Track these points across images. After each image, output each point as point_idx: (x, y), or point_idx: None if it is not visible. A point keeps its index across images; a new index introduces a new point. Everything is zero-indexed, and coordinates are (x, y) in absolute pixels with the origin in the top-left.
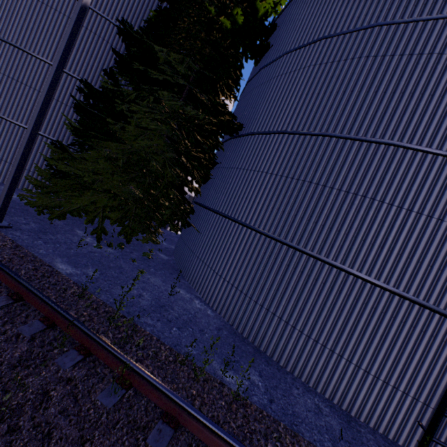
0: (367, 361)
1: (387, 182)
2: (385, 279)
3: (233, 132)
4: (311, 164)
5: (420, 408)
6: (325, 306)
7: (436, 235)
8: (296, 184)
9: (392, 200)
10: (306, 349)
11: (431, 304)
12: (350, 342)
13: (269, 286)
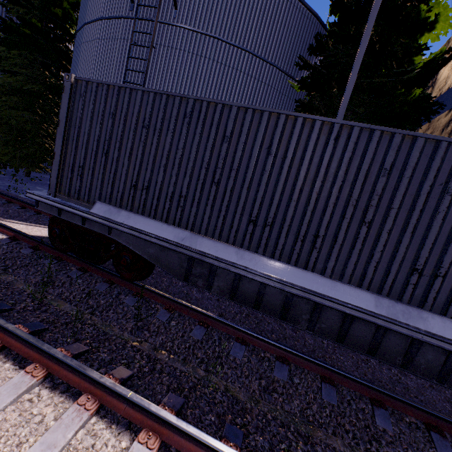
0: None
1: None
2: None
3: None
4: None
5: None
6: None
7: None
8: None
9: None
10: None
11: None
12: None
13: None
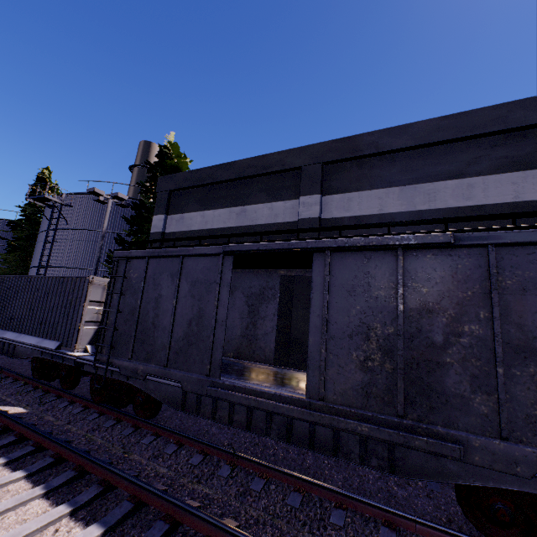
0: None
1: None
2: None
3: None
4: None
5: None
6: None
7: None
8: None
9: None
10: None
11: None
12: None
13: None
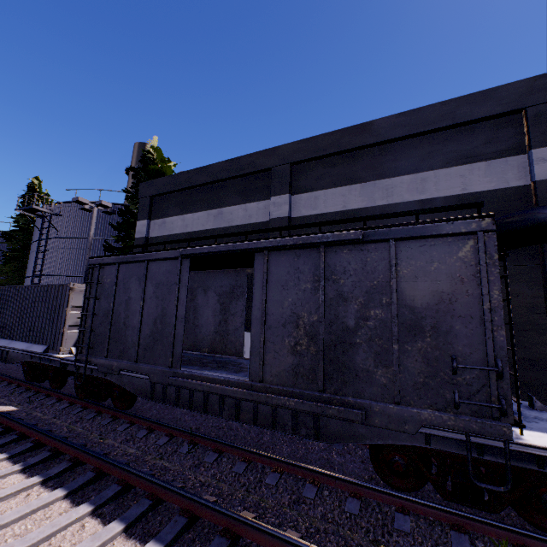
0: None
1: None
2: None
3: None
4: None
5: None
6: None
7: None
8: None
9: None
10: None
11: None
12: None
13: None
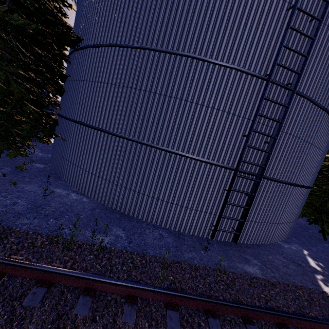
0: (186, 202)
1: (188, 86)
2: (192, 152)
3: (74, 44)
4: (139, 74)
5: (212, 217)
6: (160, 177)
7: (216, 120)
8: (130, 91)
9: (192, 99)
10: (153, 205)
11: (215, 162)
12: (176, 194)
13: (124, 171)
